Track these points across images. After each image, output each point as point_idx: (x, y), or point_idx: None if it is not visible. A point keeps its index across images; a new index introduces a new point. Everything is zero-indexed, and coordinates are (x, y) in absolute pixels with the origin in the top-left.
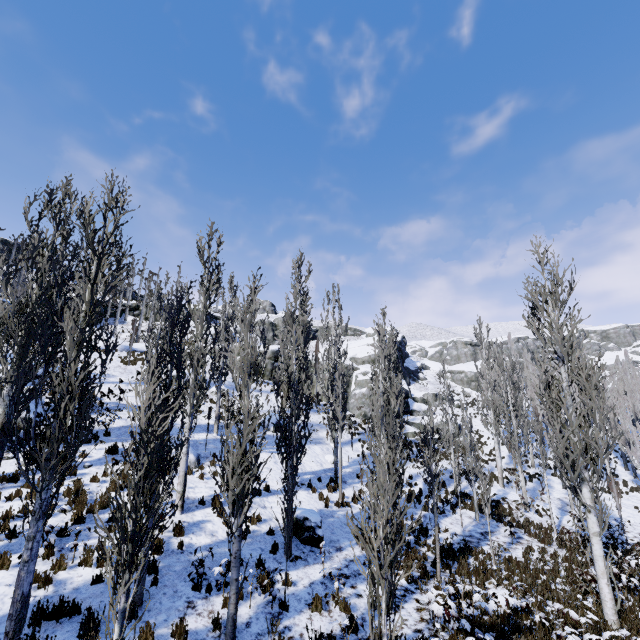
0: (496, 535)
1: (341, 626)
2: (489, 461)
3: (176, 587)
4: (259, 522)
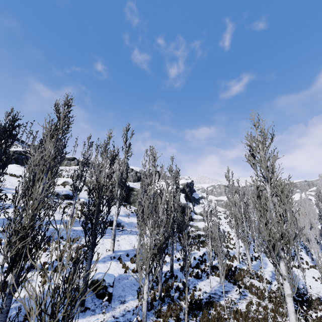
0: (231, 293)
1: None
2: (233, 248)
3: None
4: None
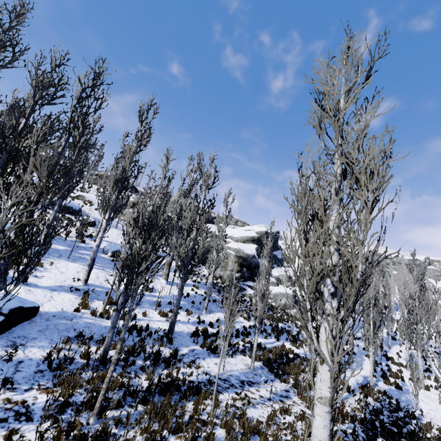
0: (259, 387)
1: None
2: None
3: None
4: None
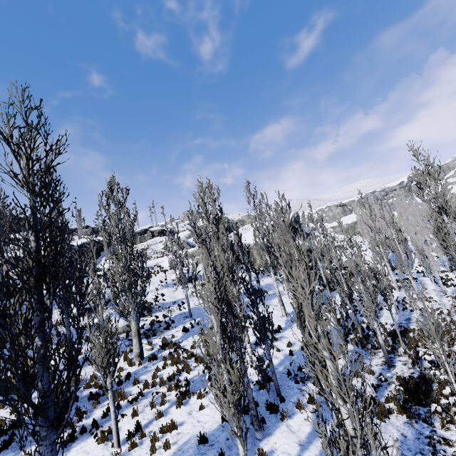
0: (413, 319)
1: (375, 380)
2: (381, 278)
3: (286, 384)
4: (291, 346)
